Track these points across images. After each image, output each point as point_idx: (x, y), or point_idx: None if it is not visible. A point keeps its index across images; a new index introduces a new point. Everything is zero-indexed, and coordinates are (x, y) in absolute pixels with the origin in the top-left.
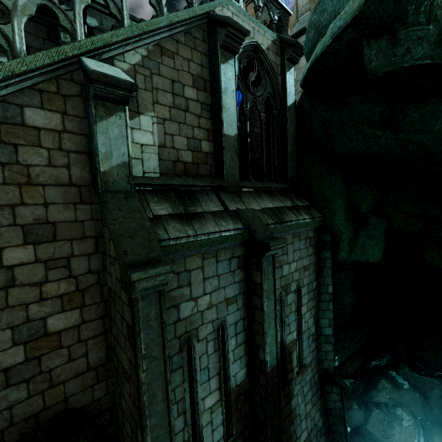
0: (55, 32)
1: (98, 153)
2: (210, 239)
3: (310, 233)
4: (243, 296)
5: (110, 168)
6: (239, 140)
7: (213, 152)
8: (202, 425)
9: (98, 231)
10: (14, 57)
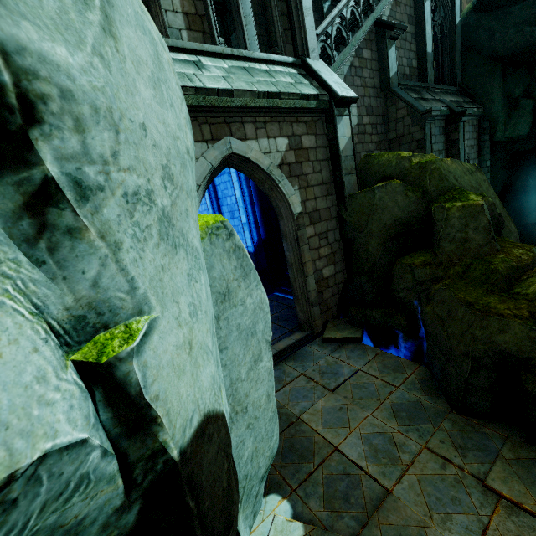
0: (317, 5)
1: (389, 68)
2: None
3: (474, 122)
4: (444, 152)
5: (392, 75)
6: None
7: (417, 68)
8: None
9: (382, 113)
10: (362, 25)
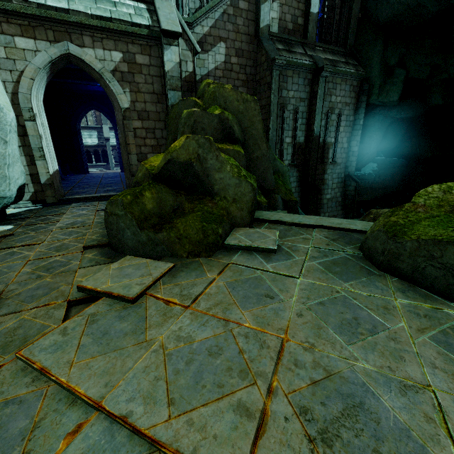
0: None
1: (260, 19)
2: (297, 62)
3: (354, 83)
4: (308, 101)
5: (263, 26)
6: (321, 26)
7: (303, 25)
8: (283, 147)
9: (254, 57)
10: None
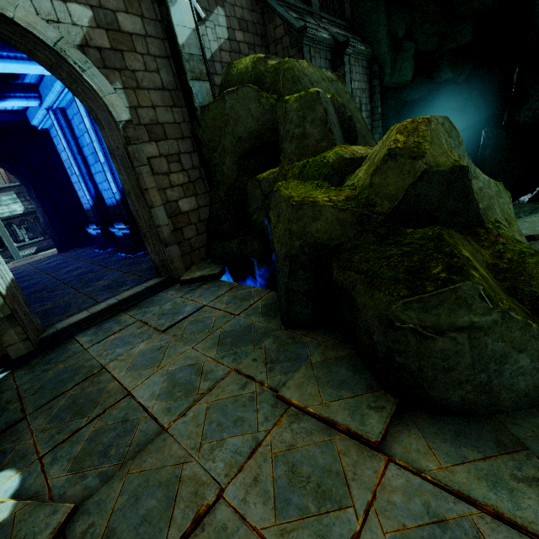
0: None
1: None
2: (318, 36)
3: (364, 63)
4: None
5: None
6: None
7: None
8: None
9: (261, 33)
10: None
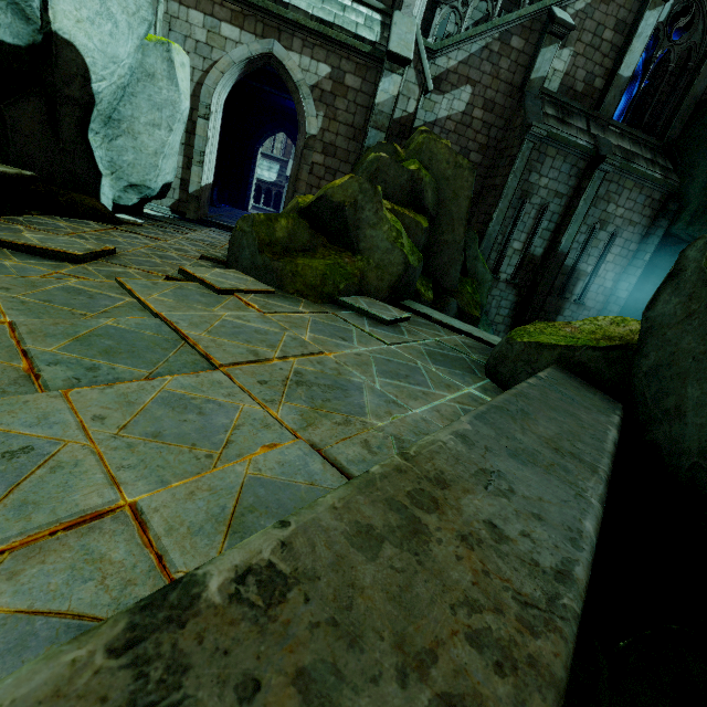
0: None
1: (534, 67)
2: (568, 139)
3: (656, 195)
4: (567, 199)
5: (535, 78)
6: (641, 99)
7: (601, 90)
8: (506, 253)
9: (509, 117)
10: (523, 7)
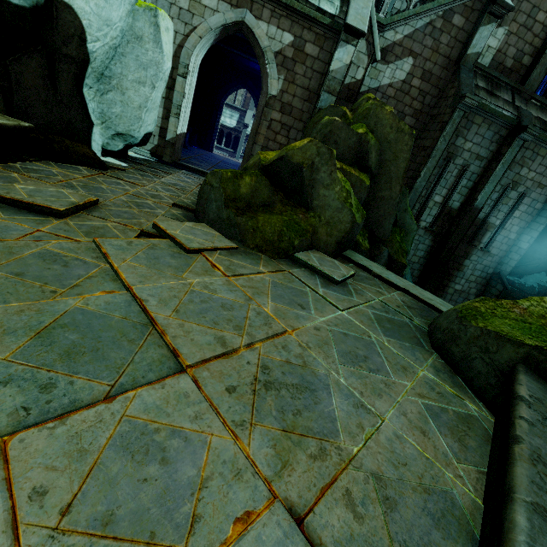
0: None
1: (471, 44)
2: (495, 110)
3: None
4: (486, 162)
5: (471, 53)
6: None
7: (527, 66)
8: (428, 205)
9: (442, 87)
10: None
